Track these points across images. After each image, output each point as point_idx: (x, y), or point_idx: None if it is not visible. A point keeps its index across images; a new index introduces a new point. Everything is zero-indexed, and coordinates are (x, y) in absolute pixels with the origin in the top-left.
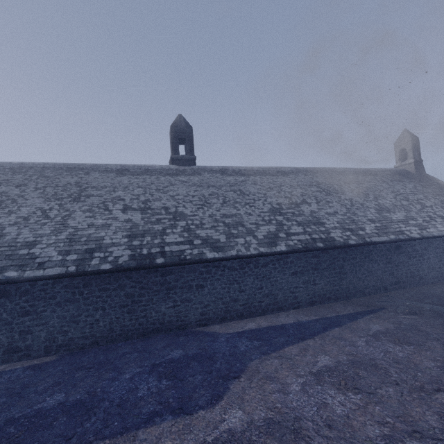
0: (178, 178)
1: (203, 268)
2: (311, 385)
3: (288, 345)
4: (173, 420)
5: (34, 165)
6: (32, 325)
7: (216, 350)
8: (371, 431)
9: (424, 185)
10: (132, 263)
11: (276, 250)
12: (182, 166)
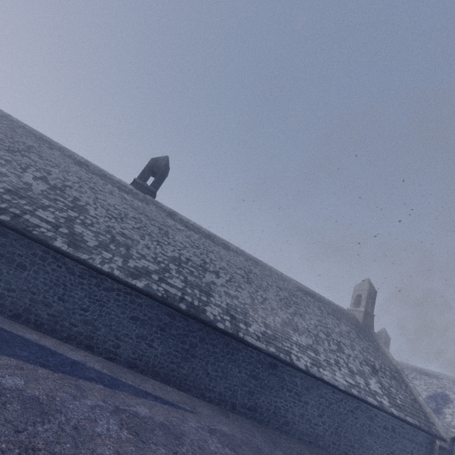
0: (124, 194)
1: (41, 252)
2: None
3: (15, 358)
4: None
5: (17, 121)
6: None
7: None
8: None
9: (361, 337)
10: None
11: (130, 281)
12: (138, 190)
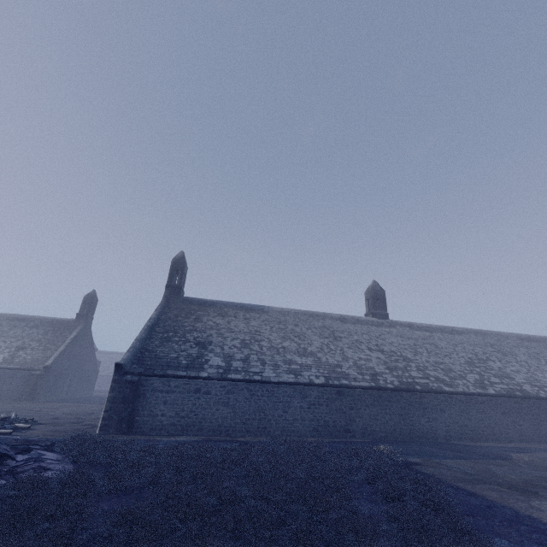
0: (382, 329)
1: (443, 397)
2: None
3: (527, 452)
4: (496, 460)
5: (289, 310)
6: (355, 417)
7: (478, 449)
8: None
9: None
10: (403, 386)
11: (489, 392)
12: (379, 319)
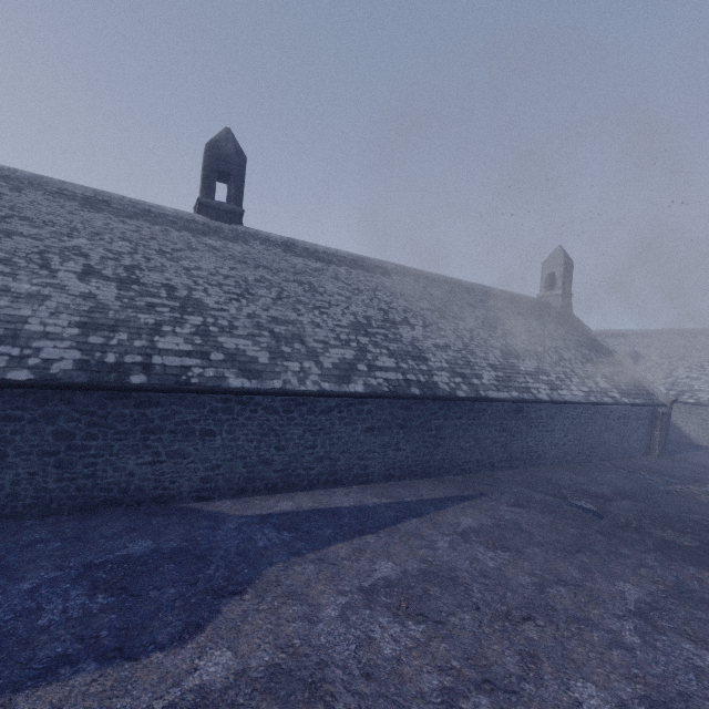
0: (205, 240)
1: (219, 403)
2: (356, 608)
3: (336, 542)
4: (98, 671)
5: None
6: None
7: (214, 544)
8: (427, 682)
9: (568, 329)
10: (80, 377)
11: (348, 390)
12: (216, 220)
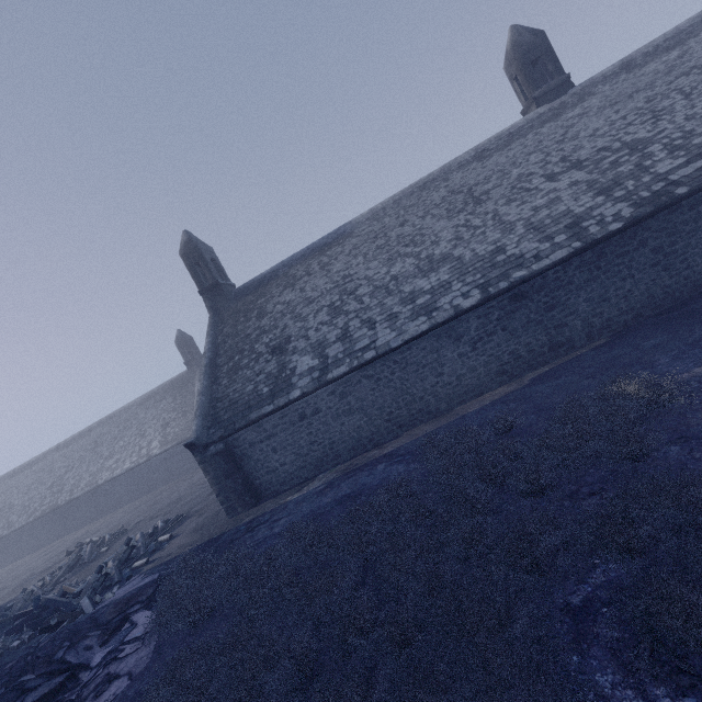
0: (566, 117)
1: None
2: None
3: None
4: None
5: (383, 205)
6: (563, 318)
7: None
8: None
9: None
10: (646, 209)
11: None
12: (554, 100)
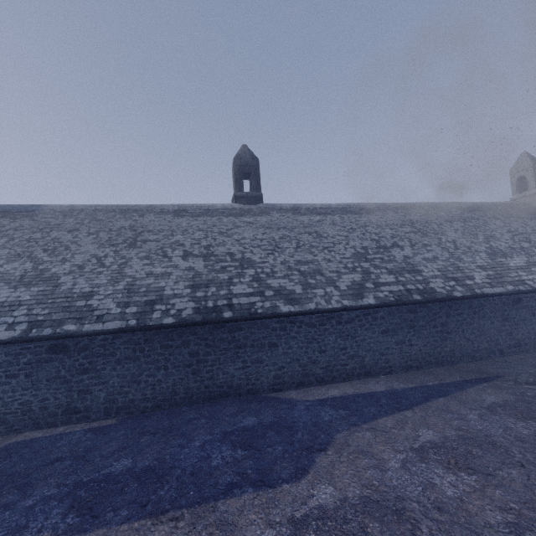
0: (243, 219)
1: (277, 324)
2: (413, 462)
3: (381, 416)
4: (255, 492)
5: (85, 207)
6: (92, 384)
7: (295, 419)
8: (491, 517)
9: None
10: (197, 317)
11: (363, 304)
12: (247, 204)
